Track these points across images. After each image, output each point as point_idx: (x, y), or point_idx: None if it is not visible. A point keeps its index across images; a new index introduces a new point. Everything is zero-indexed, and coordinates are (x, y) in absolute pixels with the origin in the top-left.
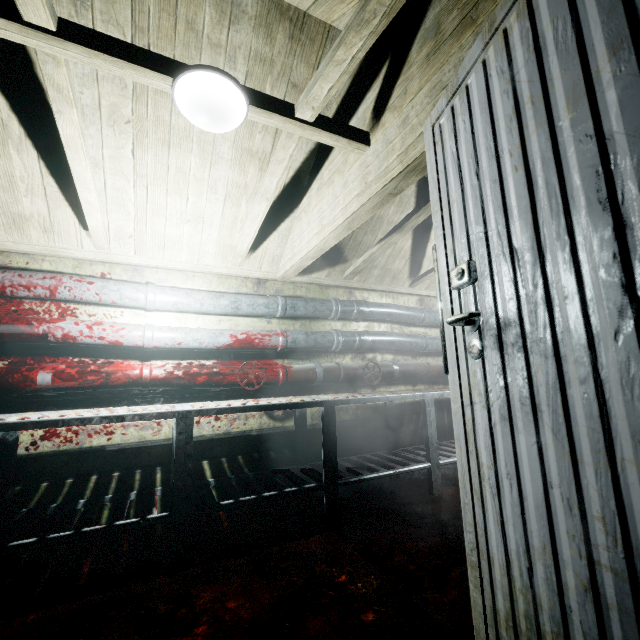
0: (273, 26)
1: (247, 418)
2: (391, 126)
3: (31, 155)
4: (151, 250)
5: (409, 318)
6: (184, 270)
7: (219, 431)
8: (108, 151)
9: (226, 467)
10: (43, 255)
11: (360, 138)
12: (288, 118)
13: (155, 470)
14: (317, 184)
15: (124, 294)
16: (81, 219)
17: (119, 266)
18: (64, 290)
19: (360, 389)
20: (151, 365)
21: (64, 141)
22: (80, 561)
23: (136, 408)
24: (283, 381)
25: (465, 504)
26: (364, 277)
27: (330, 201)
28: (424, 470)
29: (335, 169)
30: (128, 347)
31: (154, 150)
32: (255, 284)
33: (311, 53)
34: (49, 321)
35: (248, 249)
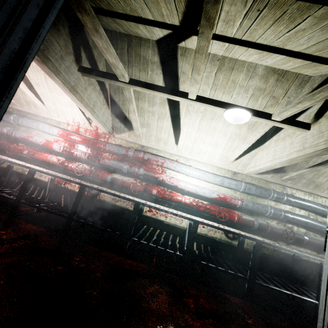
0: (269, 77)
1: (215, 232)
2: (324, 125)
3: (169, 121)
4: (194, 153)
5: (323, 212)
6: (204, 163)
7: (203, 232)
8: (191, 121)
9: (202, 249)
10: (161, 150)
11: (304, 127)
12: (268, 120)
13: (177, 237)
14: (276, 137)
15: (182, 169)
16: (176, 141)
17: (182, 157)
18: (165, 164)
19: (278, 241)
20: (185, 197)
21: (183, 122)
22: (152, 256)
23: (179, 212)
24: (236, 221)
25: (320, 310)
26: (295, 182)
27: (281, 148)
28: (314, 306)
29: (287, 134)
30: (179, 188)
31: (207, 121)
32: (232, 174)
33: (286, 84)
34: (159, 173)
35: (233, 159)
